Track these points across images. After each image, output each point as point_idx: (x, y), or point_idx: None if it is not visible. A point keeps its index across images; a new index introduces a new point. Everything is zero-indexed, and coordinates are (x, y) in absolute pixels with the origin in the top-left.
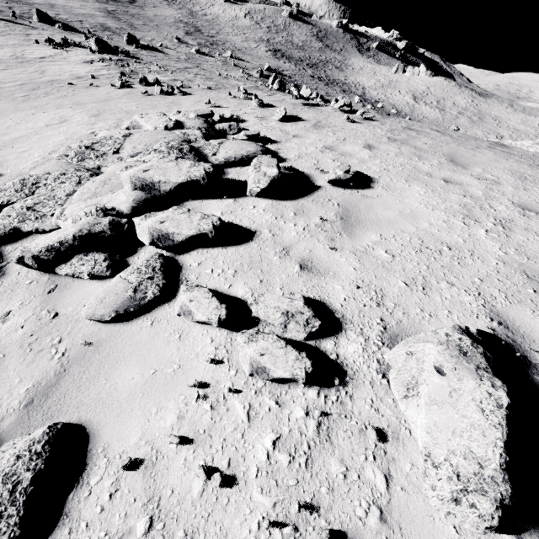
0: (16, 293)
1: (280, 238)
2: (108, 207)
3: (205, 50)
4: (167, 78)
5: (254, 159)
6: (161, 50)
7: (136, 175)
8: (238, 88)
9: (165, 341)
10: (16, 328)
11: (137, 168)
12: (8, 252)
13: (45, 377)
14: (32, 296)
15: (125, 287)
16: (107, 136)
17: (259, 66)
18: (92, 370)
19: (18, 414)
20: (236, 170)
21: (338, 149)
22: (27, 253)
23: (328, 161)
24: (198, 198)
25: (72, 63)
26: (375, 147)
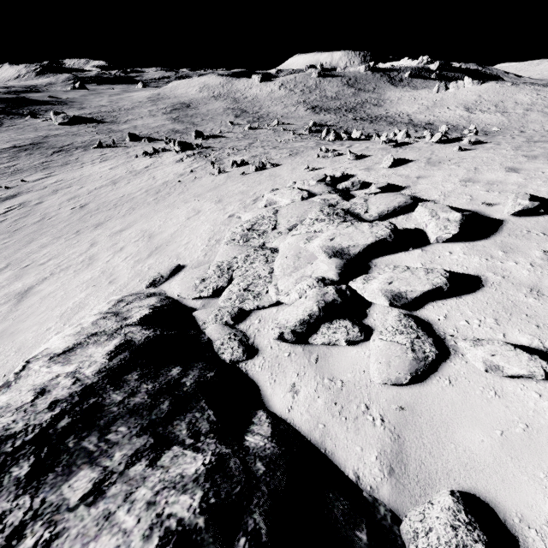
0: (284, 366)
1: (514, 279)
2: (319, 277)
3: (255, 125)
4: (246, 157)
5: (418, 208)
6: (221, 136)
7: (325, 245)
8: (320, 149)
9: (483, 399)
10: (313, 398)
11: (322, 239)
12: (245, 330)
13: (384, 444)
14: (301, 366)
15: (400, 349)
16: (258, 217)
17: (304, 124)
18: (427, 434)
19: (389, 483)
20: (392, 221)
21: (479, 180)
22: (285, 329)
23: (481, 193)
24: (382, 254)
25: (169, 165)
26: (519, 169)
